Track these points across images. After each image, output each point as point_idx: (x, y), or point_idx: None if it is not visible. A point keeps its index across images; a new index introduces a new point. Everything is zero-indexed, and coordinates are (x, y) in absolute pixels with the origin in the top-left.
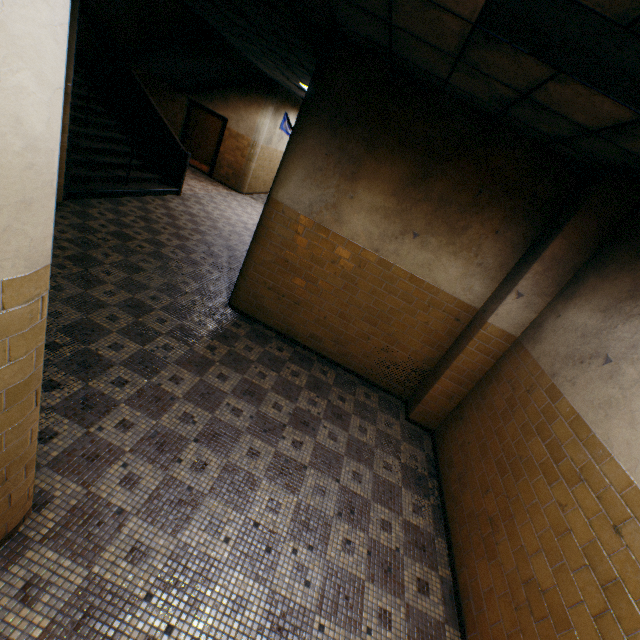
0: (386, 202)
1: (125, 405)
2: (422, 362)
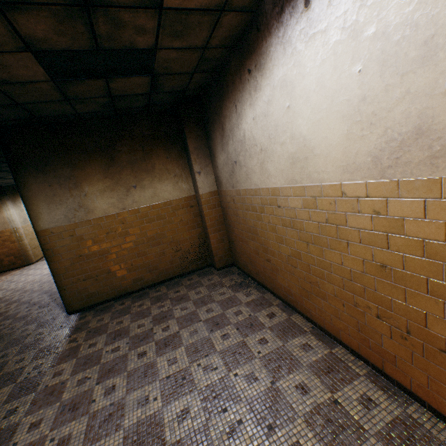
0: (105, 183)
1: (26, 418)
2: (199, 239)
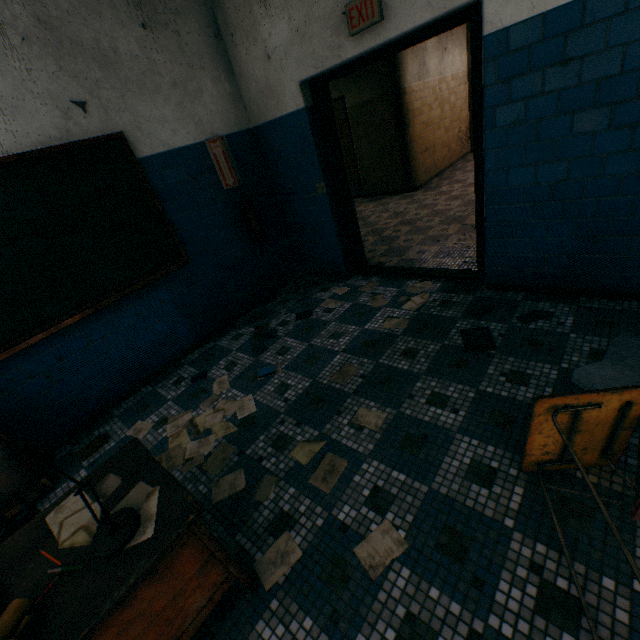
0: (434, 40)
1: None
2: (466, 122)
